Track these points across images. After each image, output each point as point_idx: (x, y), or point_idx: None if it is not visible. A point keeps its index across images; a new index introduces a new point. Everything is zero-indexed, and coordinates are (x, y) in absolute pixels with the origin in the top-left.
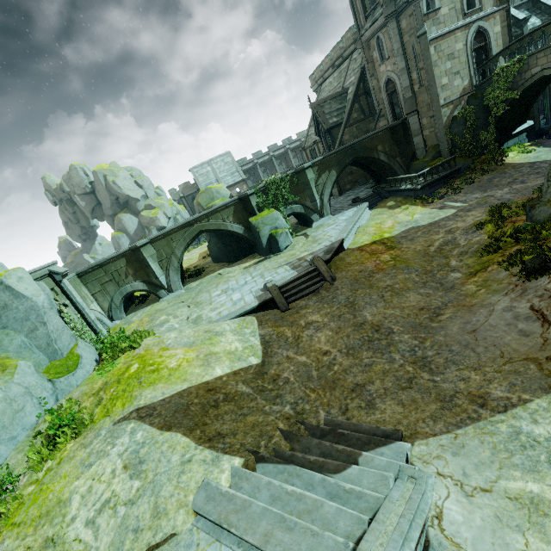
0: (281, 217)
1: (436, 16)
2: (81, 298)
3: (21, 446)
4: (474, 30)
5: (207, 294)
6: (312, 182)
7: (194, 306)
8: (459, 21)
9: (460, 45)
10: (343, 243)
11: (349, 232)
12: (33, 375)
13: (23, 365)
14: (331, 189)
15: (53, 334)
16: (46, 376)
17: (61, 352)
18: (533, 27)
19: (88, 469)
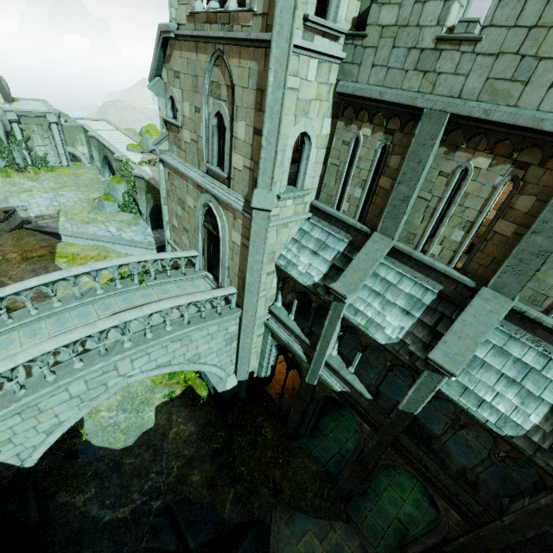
0: (120, 192)
1: (178, 134)
2: (73, 139)
3: None
4: (204, 202)
5: (68, 190)
6: (141, 190)
7: (56, 187)
8: (200, 168)
9: (192, 201)
10: (63, 236)
11: (77, 237)
12: None
13: None
14: (151, 210)
15: None
16: None
17: None
18: (363, 327)
19: None
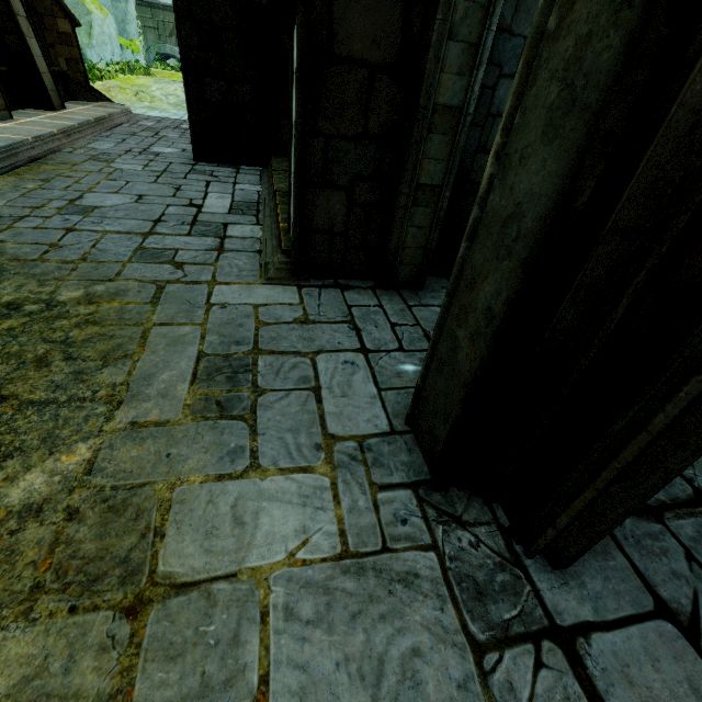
0: None
1: None
2: None
3: (104, 64)
4: None
5: None
6: None
7: None
8: None
9: None
10: None
11: None
12: (114, 30)
13: (111, 18)
14: None
15: (129, 16)
16: (119, 40)
17: (129, 35)
18: None
19: (160, 84)
